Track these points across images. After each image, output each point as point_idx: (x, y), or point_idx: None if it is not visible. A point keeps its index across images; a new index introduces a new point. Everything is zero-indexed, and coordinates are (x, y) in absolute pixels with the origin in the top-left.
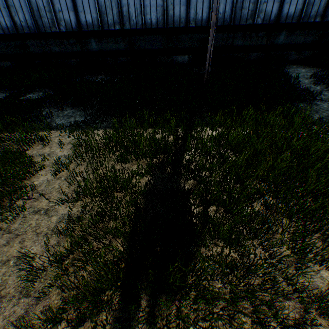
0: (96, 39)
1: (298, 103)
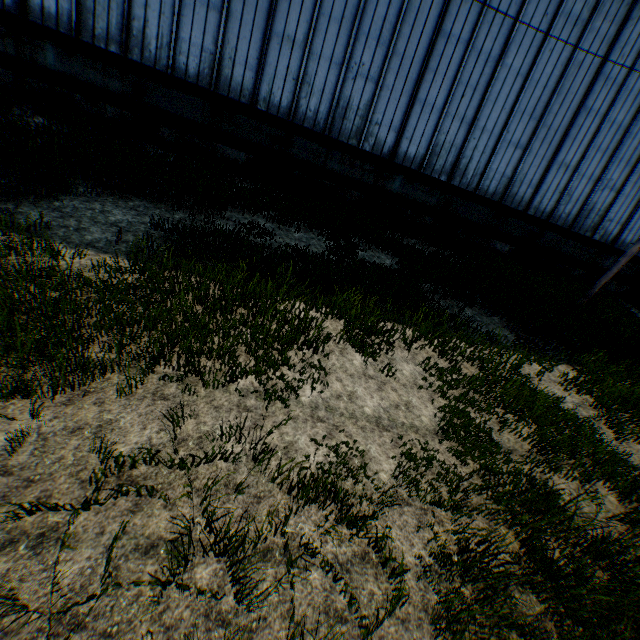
0: (405, 179)
1: None
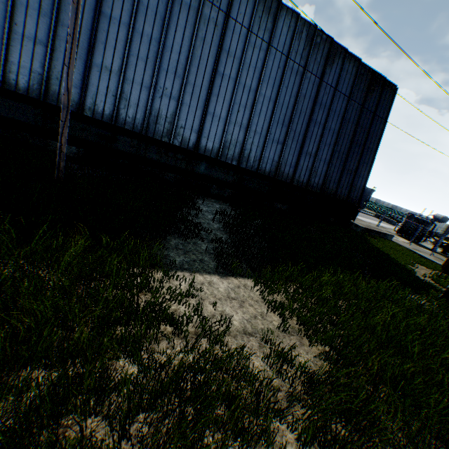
0: None
1: (175, 238)
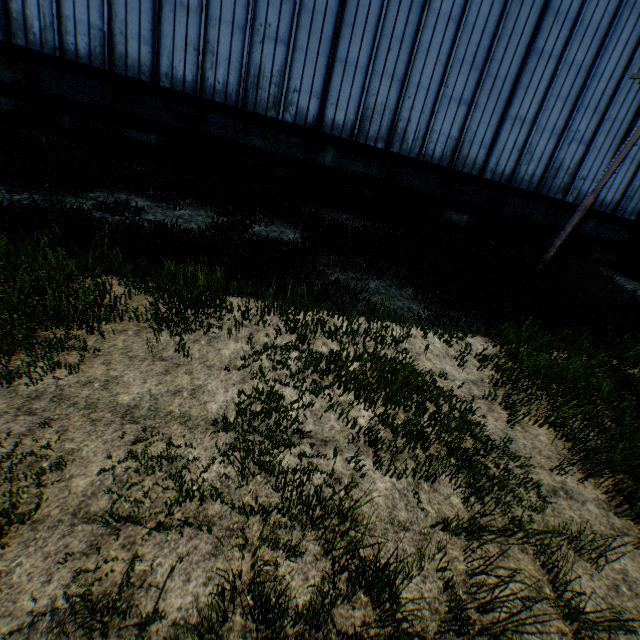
0: (337, 151)
1: None
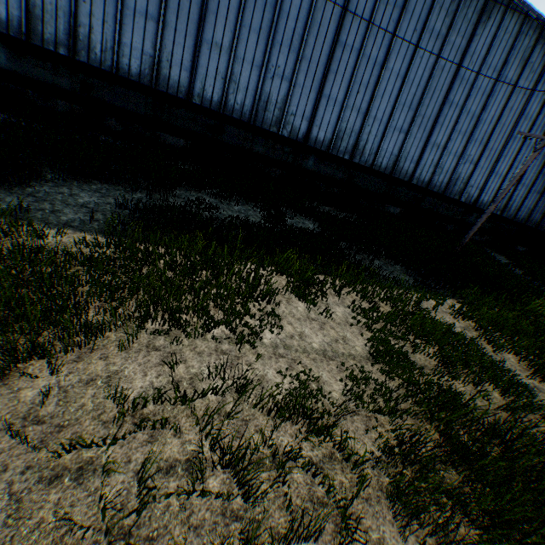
0: (317, 159)
1: None
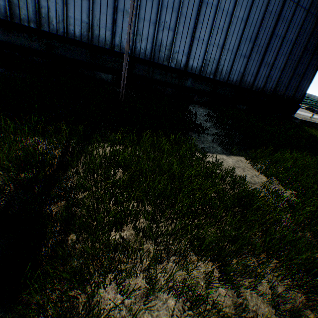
0: (2, 28)
1: (192, 134)
